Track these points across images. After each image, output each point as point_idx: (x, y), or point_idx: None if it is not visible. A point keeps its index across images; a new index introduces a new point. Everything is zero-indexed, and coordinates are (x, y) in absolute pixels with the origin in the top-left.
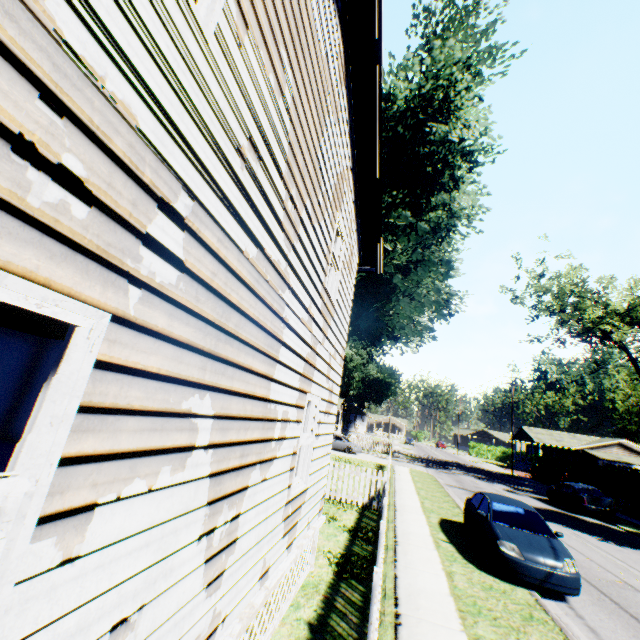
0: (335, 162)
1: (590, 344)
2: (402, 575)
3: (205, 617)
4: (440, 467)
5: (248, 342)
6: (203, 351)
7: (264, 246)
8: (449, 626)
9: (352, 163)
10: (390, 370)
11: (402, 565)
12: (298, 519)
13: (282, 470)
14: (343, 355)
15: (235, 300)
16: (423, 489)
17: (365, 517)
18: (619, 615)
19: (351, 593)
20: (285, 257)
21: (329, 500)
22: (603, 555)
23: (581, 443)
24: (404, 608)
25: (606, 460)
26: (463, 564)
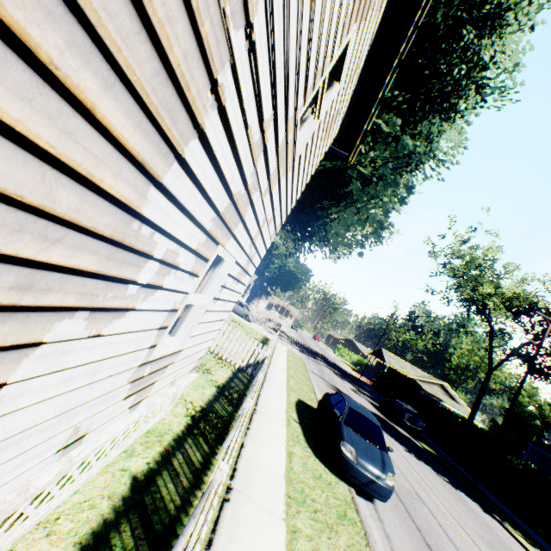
0: None
1: (469, 311)
2: (249, 445)
3: None
4: (311, 355)
5: (89, 19)
6: None
7: None
8: (273, 512)
9: None
10: (305, 269)
11: (252, 435)
12: (158, 379)
13: (144, 327)
14: (278, 229)
15: None
16: (293, 369)
17: (237, 378)
18: (408, 525)
19: (194, 452)
20: None
21: (212, 353)
22: (406, 465)
23: (416, 375)
24: (238, 482)
25: (427, 392)
26: (304, 447)
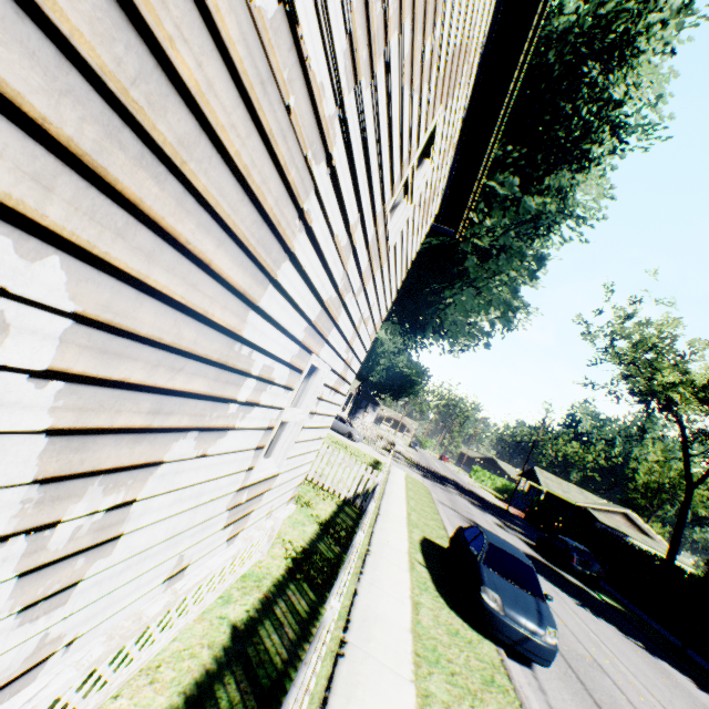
0: (468, 7)
1: (647, 408)
2: (363, 593)
3: (13, 652)
4: (437, 481)
5: (211, 205)
6: (42, 131)
7: (298, 15)
8: (399, 672)
9: (485, 45)
10: (420, 368)
11: (367, 581)
12: (255, 508)
13: (242, 447)
14: (378, 326)
15: (188, 75)
16: (414, 499)
17: (343, 513)
18: (583, 699)
19: (298, 599)
20: (337, 93)
21: (310, 483)
22: (578, 622)
23: (587, 501)
24: (354, 636)
25: (605, 525)
26: (434, 597)
